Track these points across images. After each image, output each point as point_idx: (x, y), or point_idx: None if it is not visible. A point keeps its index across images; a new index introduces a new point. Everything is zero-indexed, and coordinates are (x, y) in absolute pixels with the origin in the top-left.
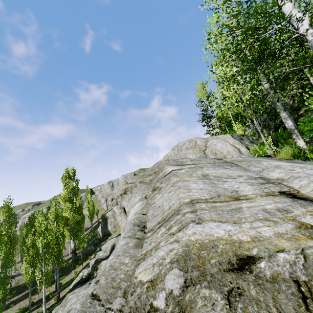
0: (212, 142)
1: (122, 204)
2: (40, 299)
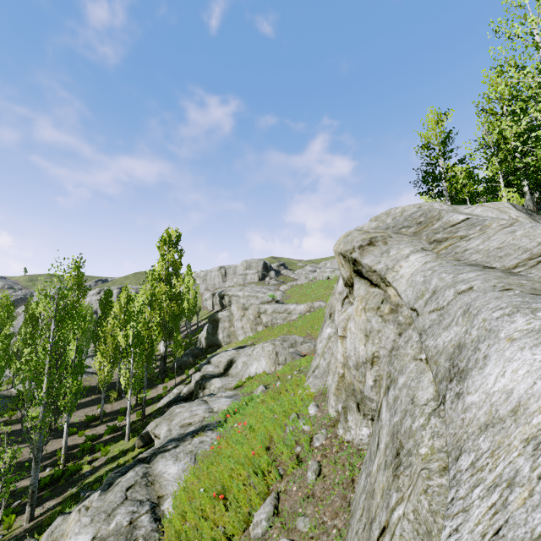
0: (471, 211)
1: (363, 261)
2: (114, 411)
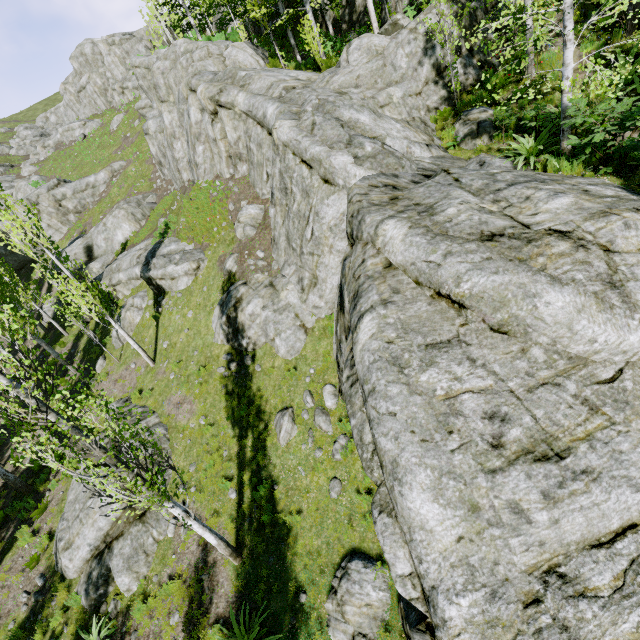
0: (231, 51)
1: (221, 100)
2: None
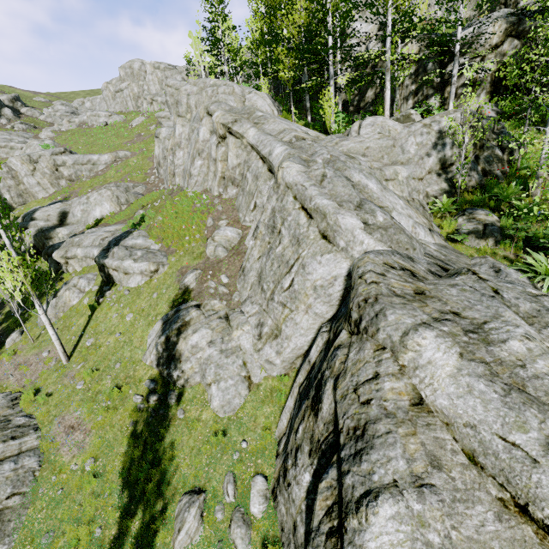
0: (252, 96)
1: (233, 129)
2: None
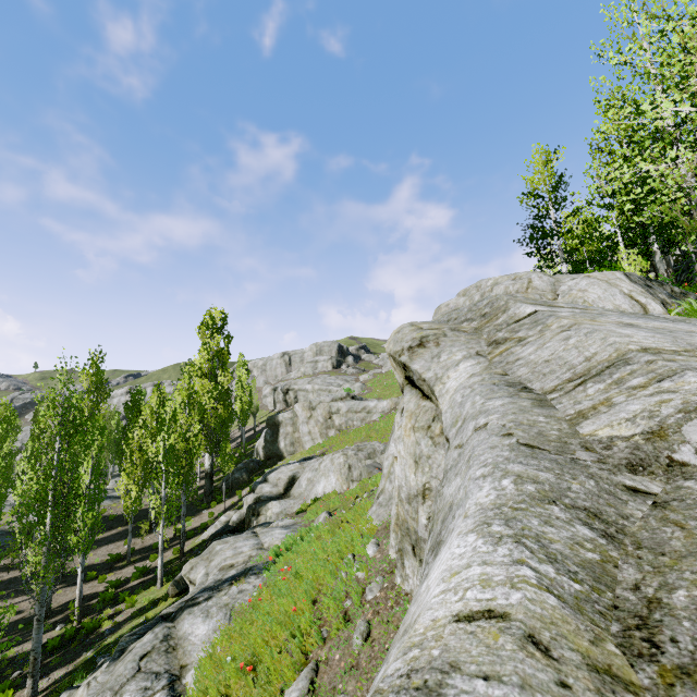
0: (575, 285)
1: (412, 367)
2: (146, 547)
